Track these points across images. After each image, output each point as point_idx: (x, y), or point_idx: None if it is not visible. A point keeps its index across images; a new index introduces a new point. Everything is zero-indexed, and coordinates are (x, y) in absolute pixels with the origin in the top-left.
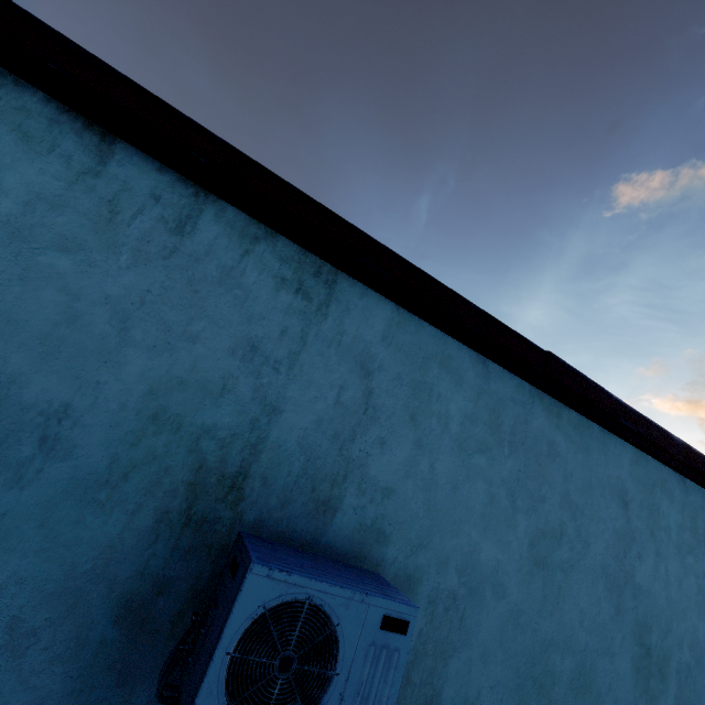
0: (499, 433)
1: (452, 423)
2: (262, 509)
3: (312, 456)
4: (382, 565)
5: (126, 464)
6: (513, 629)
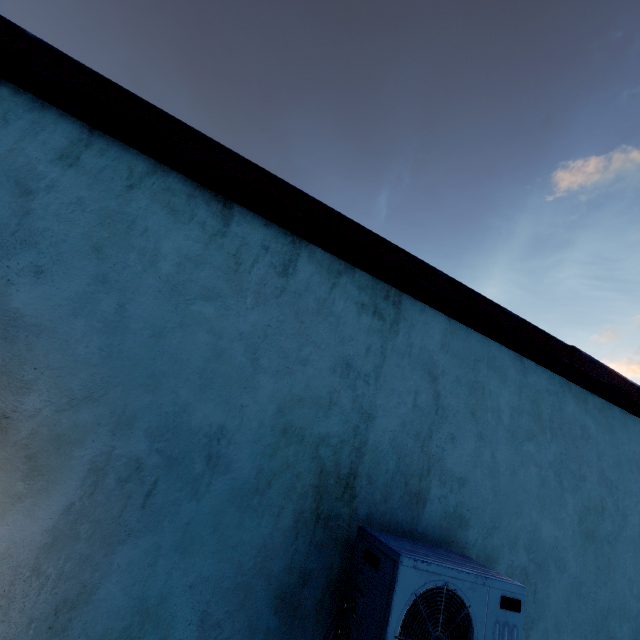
0: (541, 421)
1: (503, 416)
2: (370, 504)
3: (401, 454)
4: (466, 548)
5: (268, 473)
6: (577, 600)
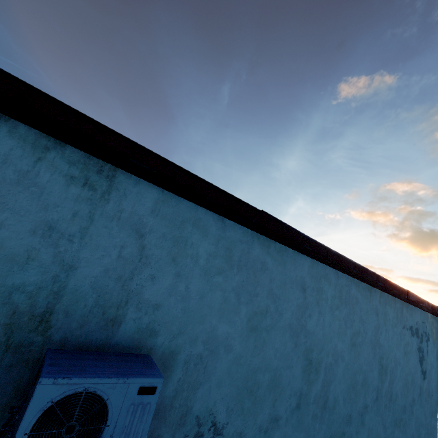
0: (231, 261)
1: (200, 259)
2: (66, 331)
3: (102, 293)
4: (154, 349)
5: None
6: (236, 366)
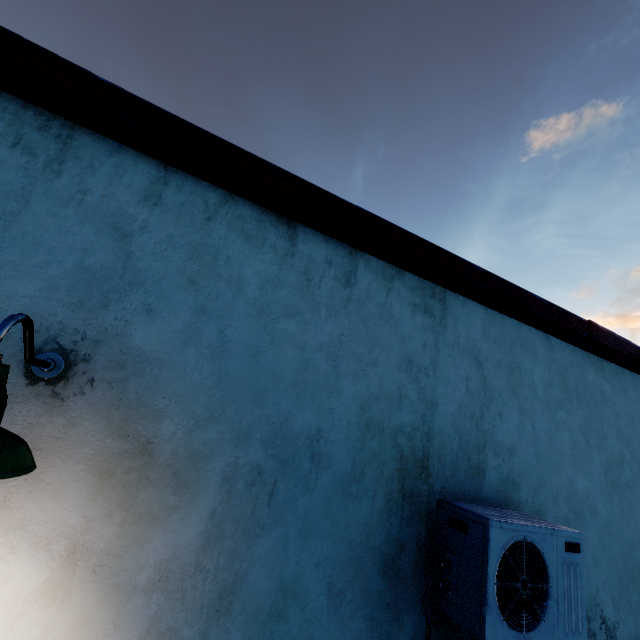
0: (568, 391)
1: (538, 390)
2: (443, 479)
3: (462, 434)
4: (520, 506)
5: (360, 464)
6: (608, 538)
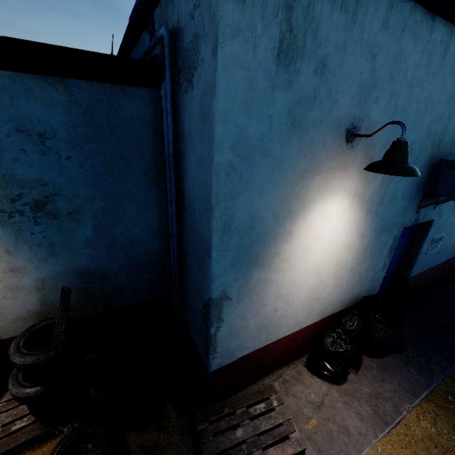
0: None
1: None
2: (441, 151)
3: (454, 130)
4: None
5: (421, 151)
6: None
